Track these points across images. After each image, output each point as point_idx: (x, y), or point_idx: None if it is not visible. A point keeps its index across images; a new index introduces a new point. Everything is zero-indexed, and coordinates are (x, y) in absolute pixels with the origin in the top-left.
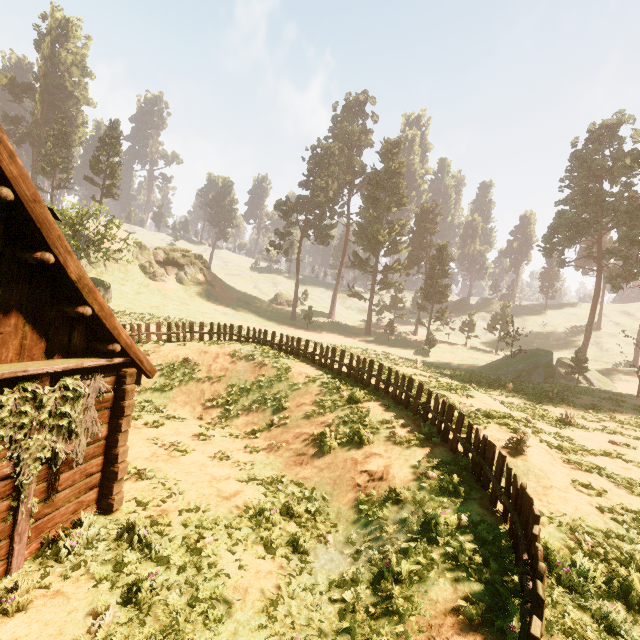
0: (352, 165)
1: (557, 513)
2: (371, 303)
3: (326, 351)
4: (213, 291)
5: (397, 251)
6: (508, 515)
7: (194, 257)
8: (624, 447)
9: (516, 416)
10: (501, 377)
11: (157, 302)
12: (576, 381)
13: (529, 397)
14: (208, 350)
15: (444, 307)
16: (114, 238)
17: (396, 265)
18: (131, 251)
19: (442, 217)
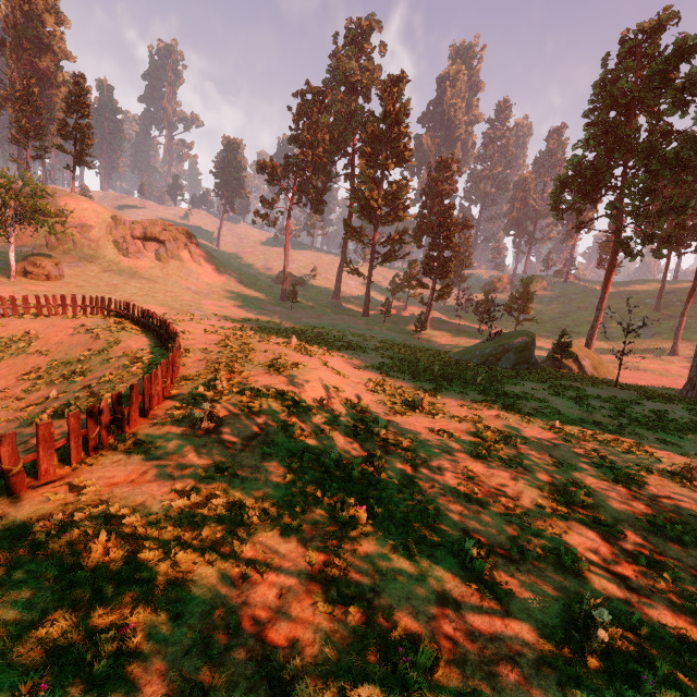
0: (352, 113)
1: (105, 491)
2: (369, 280)
3: (162, 324)
4: (197, 269)
5: (400, 218)
6: (7, 488)
7: (177, 231)
8: (440, 435)
9: (293, 395)
10: (463, 362)
11: (120, 280)
12: (568, 369)
13: (447, 382)
14: (58, 323)
15: (448, 284)
16: (48, 209)
17: (398, 235)
18: (105, 226)
19: (460, 174)
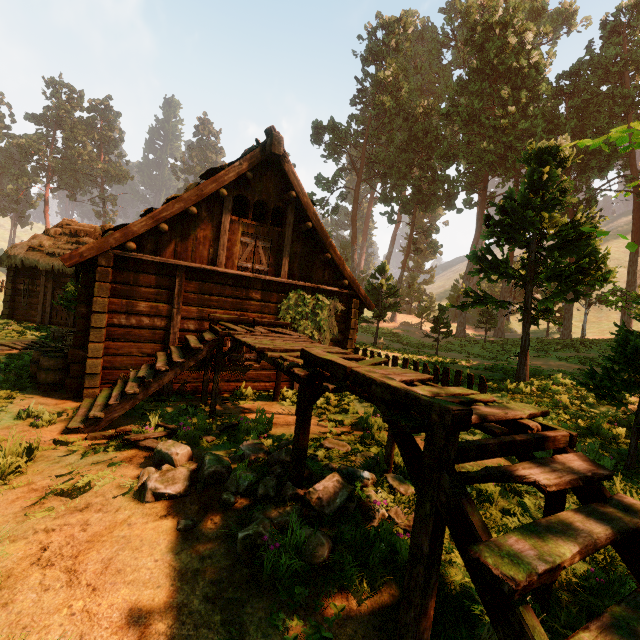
0: None
1: None
2: None
3: None
4: None
5: None
6: None
7: None
8: None
9: None
10: None
11: None
12: None
13: None
14: None
15: None
16: None
17: None
18: None
19: None
